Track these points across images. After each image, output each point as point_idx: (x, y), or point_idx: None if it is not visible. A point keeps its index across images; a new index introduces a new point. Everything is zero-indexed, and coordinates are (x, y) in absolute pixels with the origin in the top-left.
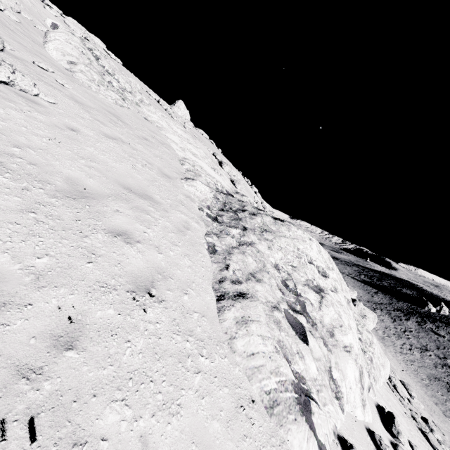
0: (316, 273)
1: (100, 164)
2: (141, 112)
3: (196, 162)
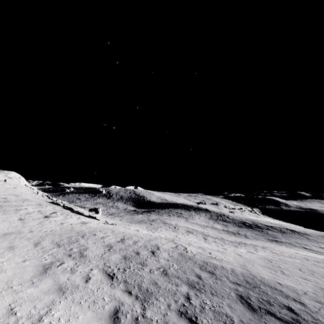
0: (19, 177)
1: None
2: None
3: None
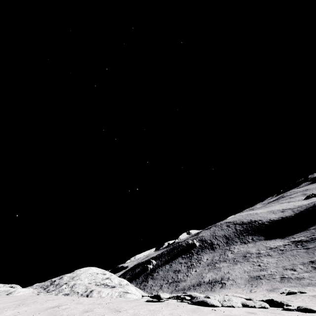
0: (102, 275)
1: None
2: None
3: None
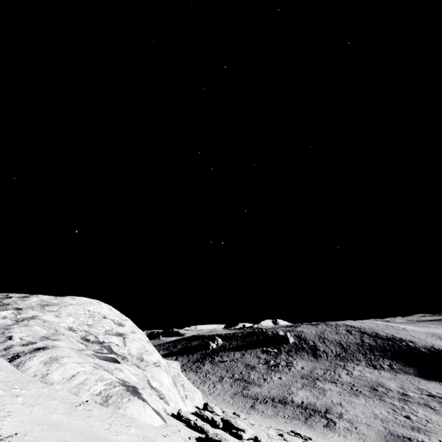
0: (113, 324)
1: None
2: None
3: None
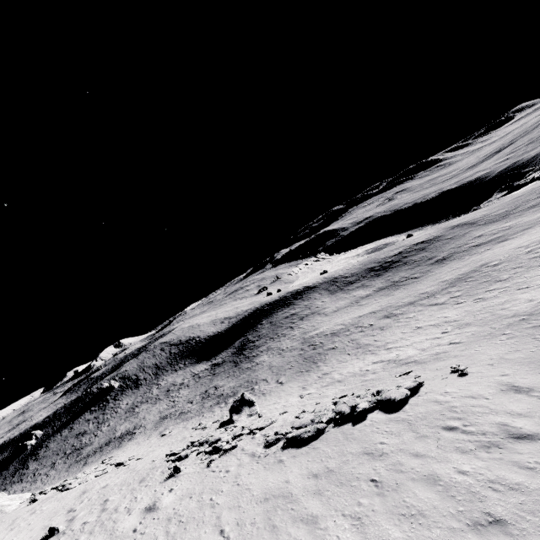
0: None
1: None
2: None
3: None
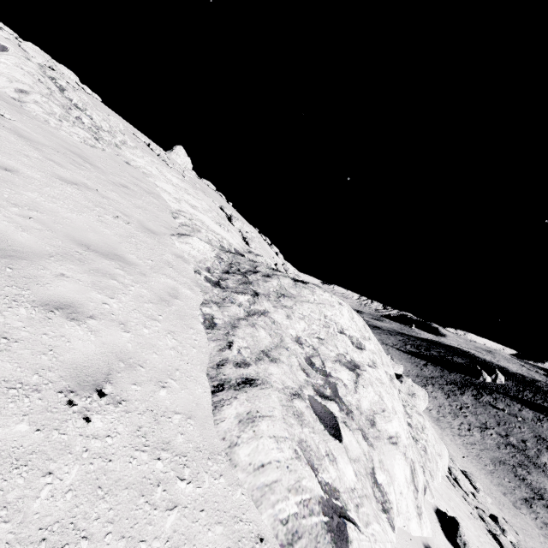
0: (348, 346)
1: (44, 214)
2: (122, 155)
3: (195, 216)
